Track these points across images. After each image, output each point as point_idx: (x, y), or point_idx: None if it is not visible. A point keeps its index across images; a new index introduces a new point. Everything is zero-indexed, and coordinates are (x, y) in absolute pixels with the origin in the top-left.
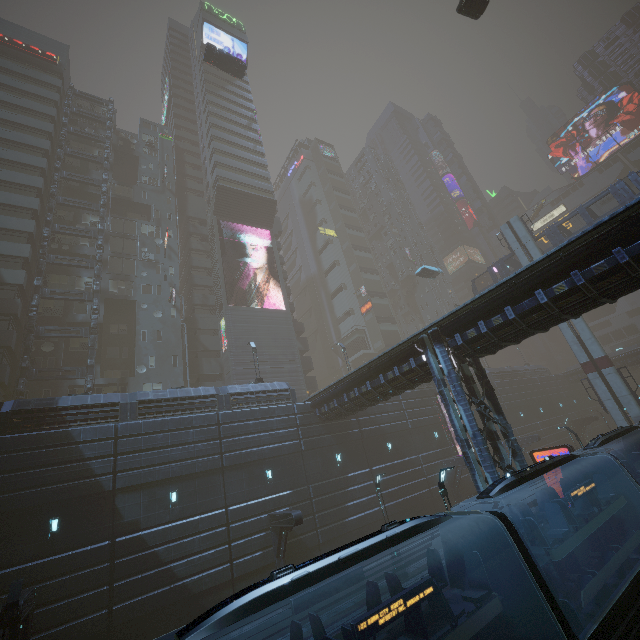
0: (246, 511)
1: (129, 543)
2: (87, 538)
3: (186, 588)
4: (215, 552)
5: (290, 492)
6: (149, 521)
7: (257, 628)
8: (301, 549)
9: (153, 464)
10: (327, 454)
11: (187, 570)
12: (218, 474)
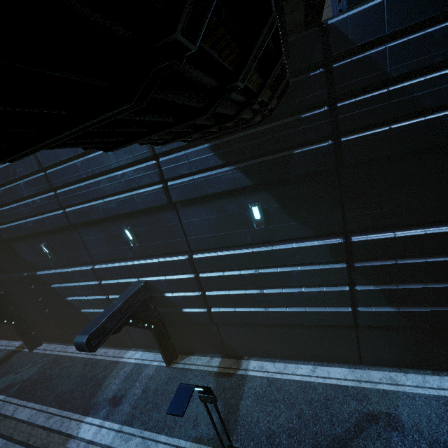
0: (111, 273)
1: (35, 278)
2: (15, 268)
3: (85, 315)
4: (96, 299)
5: (160, 261)
6: (41, 264)
7: (132, 368)
8: (185, 321)
9: (13, 220)
10: (228, 206)
11: (80, 305)
12: (73, 231)
